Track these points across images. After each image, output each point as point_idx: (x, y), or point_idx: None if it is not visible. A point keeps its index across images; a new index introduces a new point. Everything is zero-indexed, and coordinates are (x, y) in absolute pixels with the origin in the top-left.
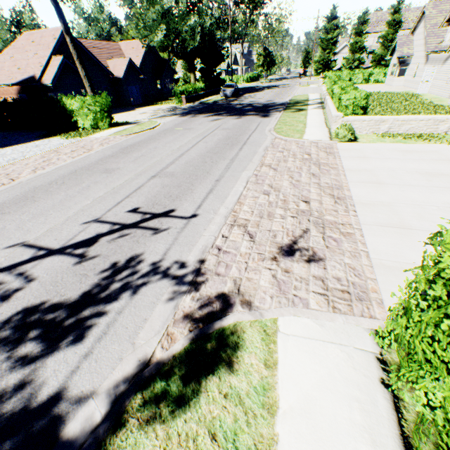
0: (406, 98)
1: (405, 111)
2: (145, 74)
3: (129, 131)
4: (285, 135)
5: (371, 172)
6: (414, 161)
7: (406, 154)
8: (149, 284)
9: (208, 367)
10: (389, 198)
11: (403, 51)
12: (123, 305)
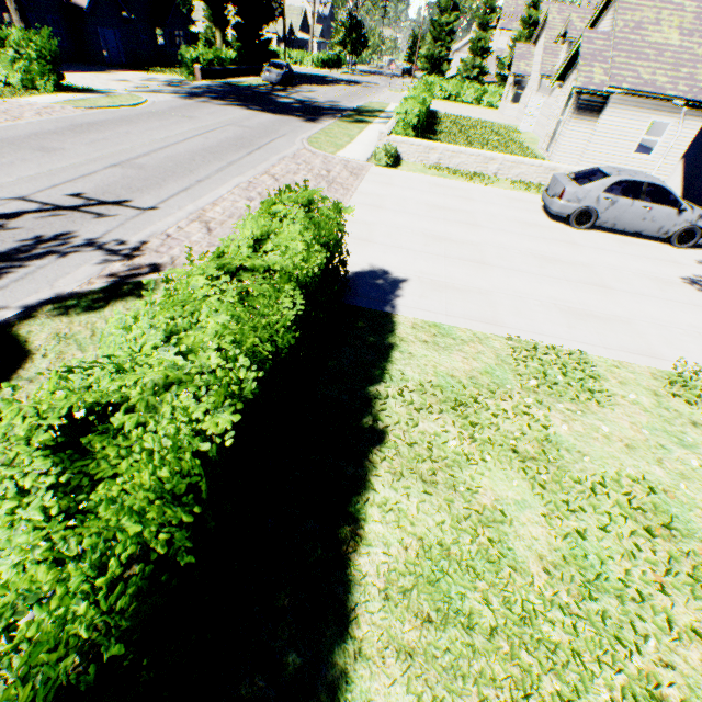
0: (503, 133)
1: (483, 147)
2: (133, 12)
3: (91, 103)
4: (318, 147)
5: (382, 198)
6: (435, 195)
7: (434, 188)
8: (79, 253)
9: (120, 297)
10: (377, 220)
11: (521, 67)
12: (46, 264)
